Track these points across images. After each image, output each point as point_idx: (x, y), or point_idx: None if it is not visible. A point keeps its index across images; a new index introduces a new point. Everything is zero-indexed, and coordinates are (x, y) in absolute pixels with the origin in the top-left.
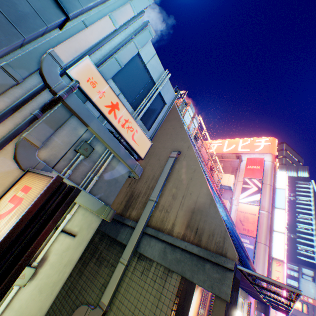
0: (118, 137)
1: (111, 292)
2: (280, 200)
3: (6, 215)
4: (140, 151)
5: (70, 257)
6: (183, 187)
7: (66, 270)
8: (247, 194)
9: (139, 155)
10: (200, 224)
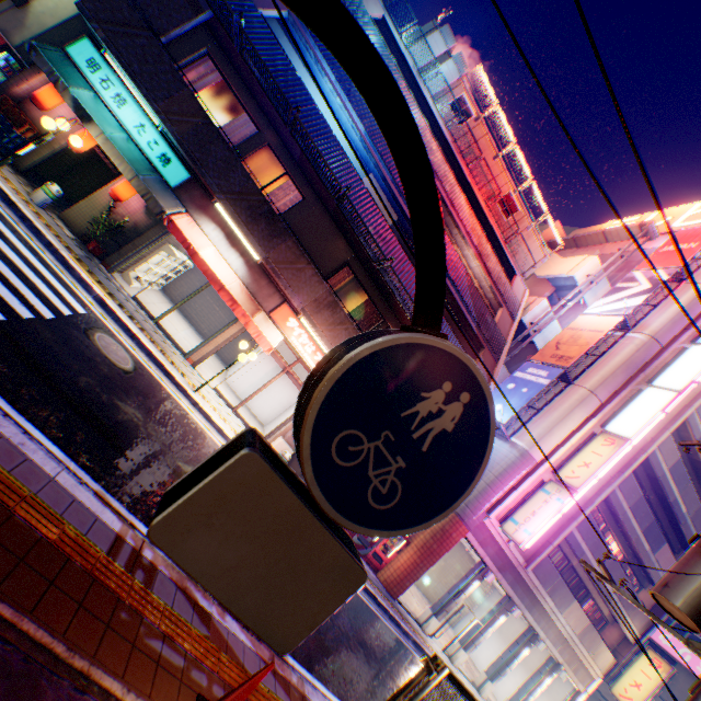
0: None
1: None
2: None
3: None
4: None
5: None
6: None
7: None
8: (614, 298)
9: None
10: None
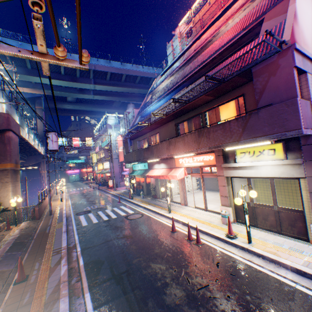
0: None
1: None
2: None
3: None
4: None
5: None
6: None
7: None
8: None
9: None
10: None
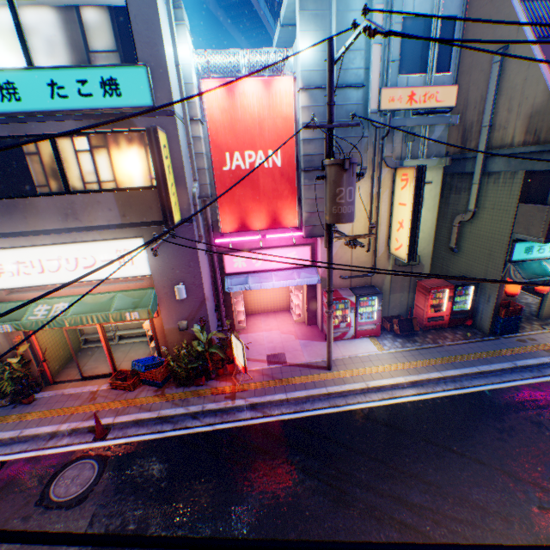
0: (424, 110)
1: (473, 202)
2: None
3: (405, 186)
4: (448, 105)
5: (434, 194)
6: (516, 95)
7: (435, 200)
8: None
9: (449, 108)
10: (536, 127)
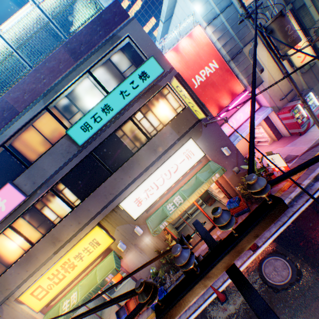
0: None
1: (316, 15)
2: None
3: None
4: None
5: None
6: None
7: None
8: None
9: None
10: None
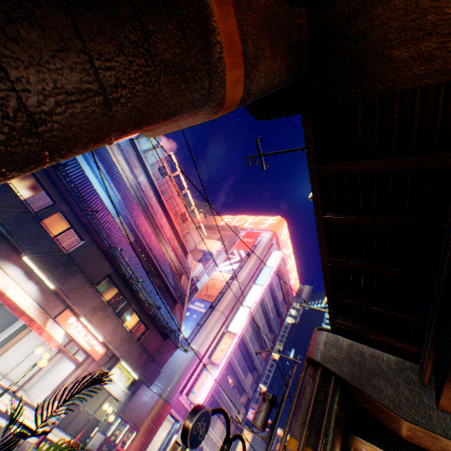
0: None
1: None
2: (263, 277)
3: None
4: None
5: None
6: None
7: None
8: (228, 263)
9: None
10: None
